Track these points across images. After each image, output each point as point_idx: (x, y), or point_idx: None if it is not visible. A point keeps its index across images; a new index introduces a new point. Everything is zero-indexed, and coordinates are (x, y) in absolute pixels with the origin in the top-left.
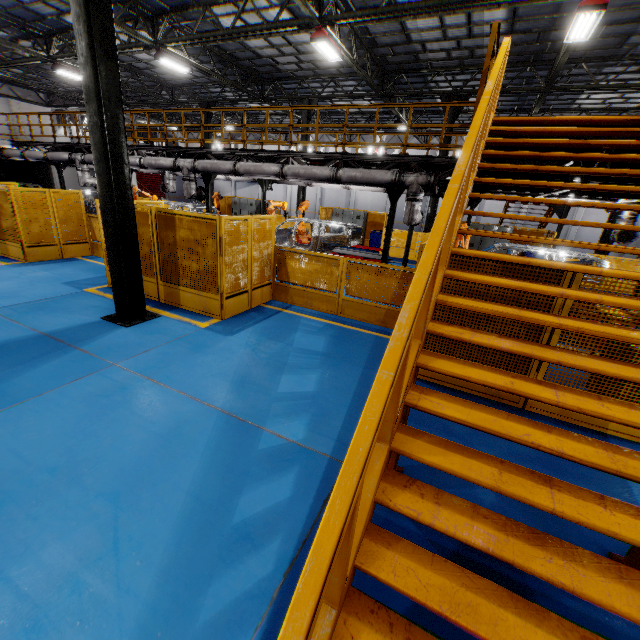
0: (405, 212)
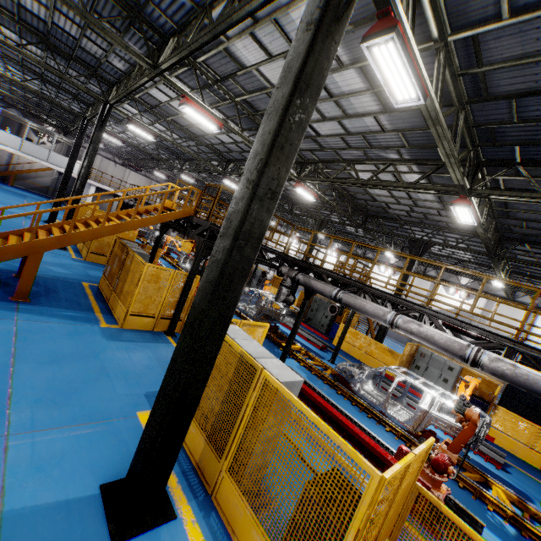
0: None
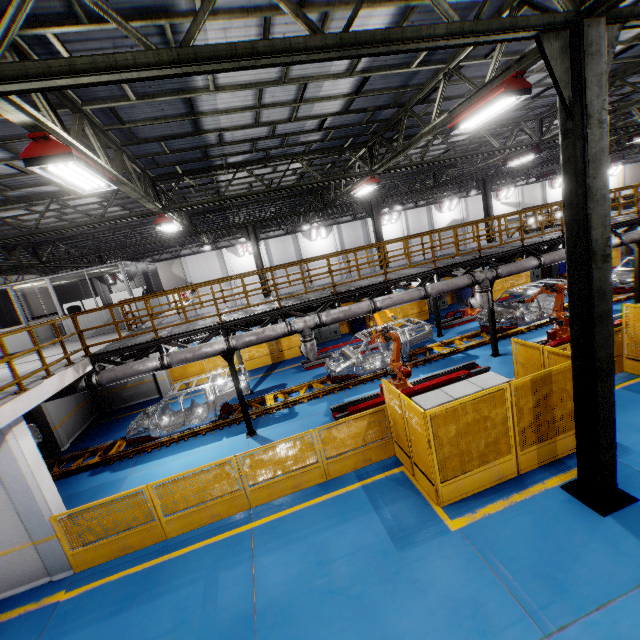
0: None
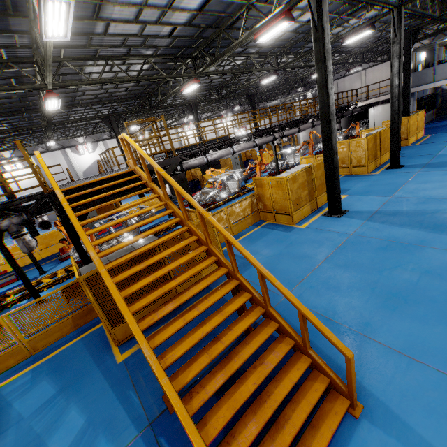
0: (20, 246)
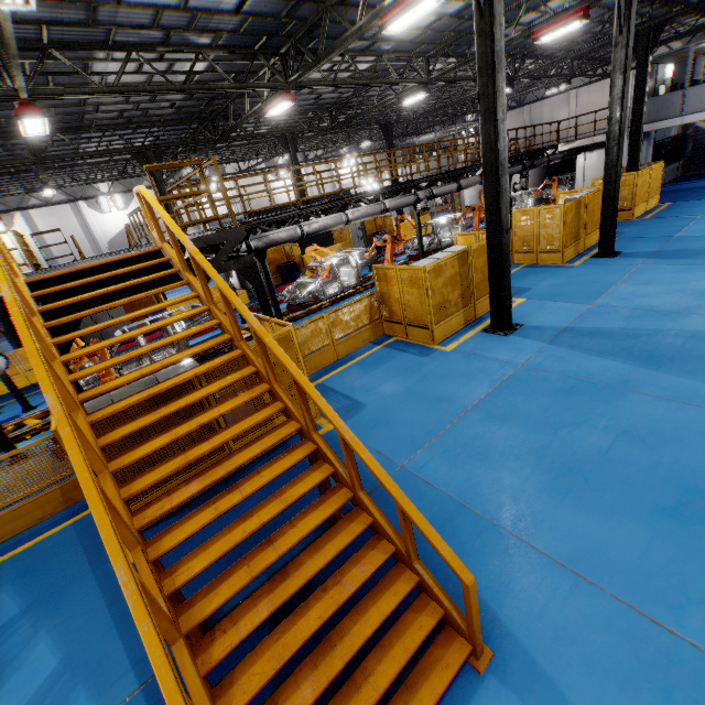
0: None
